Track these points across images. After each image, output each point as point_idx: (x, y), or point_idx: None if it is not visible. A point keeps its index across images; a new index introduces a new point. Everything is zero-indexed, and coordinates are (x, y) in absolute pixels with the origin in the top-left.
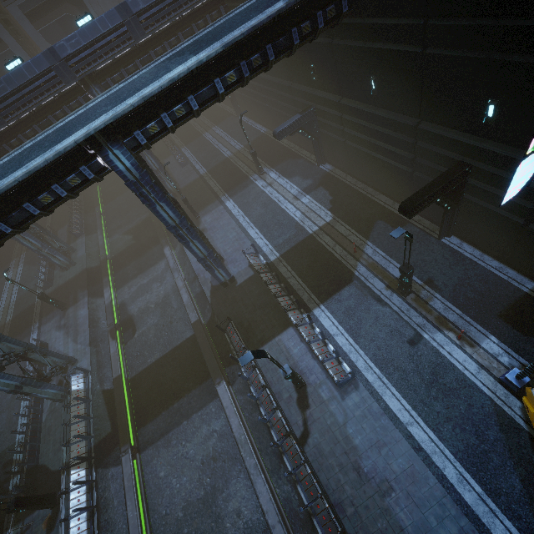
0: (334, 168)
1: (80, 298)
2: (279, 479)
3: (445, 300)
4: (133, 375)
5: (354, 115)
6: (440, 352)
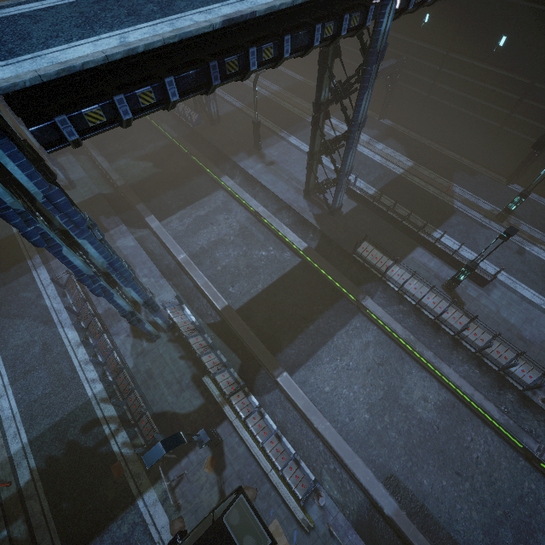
0: (395, 123)
1: (111, 226)
2: (451, 364)
3: (529, 225)
4: (238, 306)
5: (460, 69)
6: (541, 258)
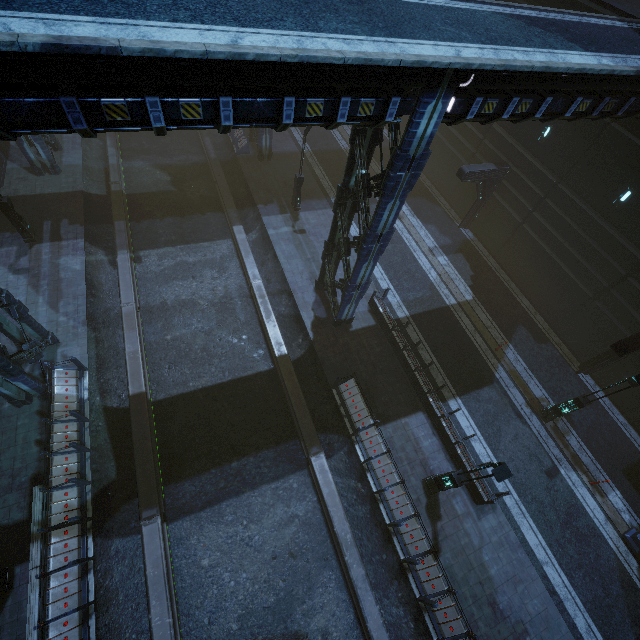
0: (476, 239)
1: (68, 236)
2: (385, 597)
3: (580, 439)
4: (161, 397)
5: (566, 208)
6: (575, 493)
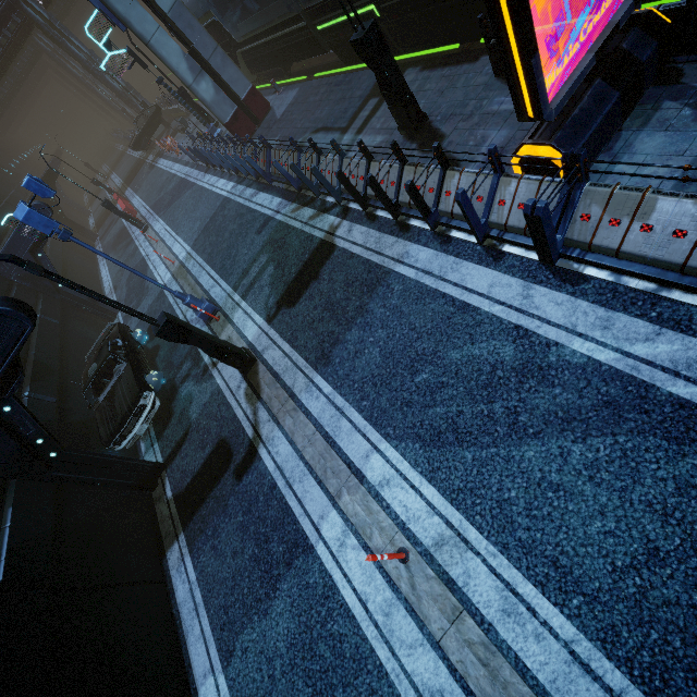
0: None
1: None
2: None
3: None
4: None
5: None
6: None
